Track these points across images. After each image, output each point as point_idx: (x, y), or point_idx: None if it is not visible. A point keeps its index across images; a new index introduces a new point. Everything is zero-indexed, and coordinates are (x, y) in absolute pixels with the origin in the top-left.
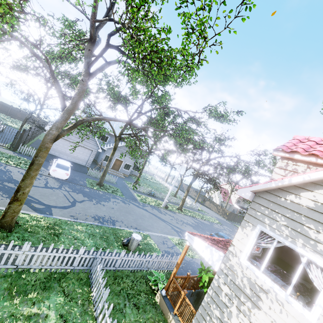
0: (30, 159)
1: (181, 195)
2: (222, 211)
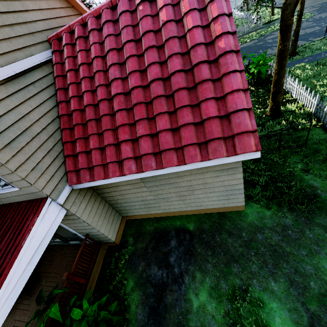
0: None
1: (249, 17)
2: None
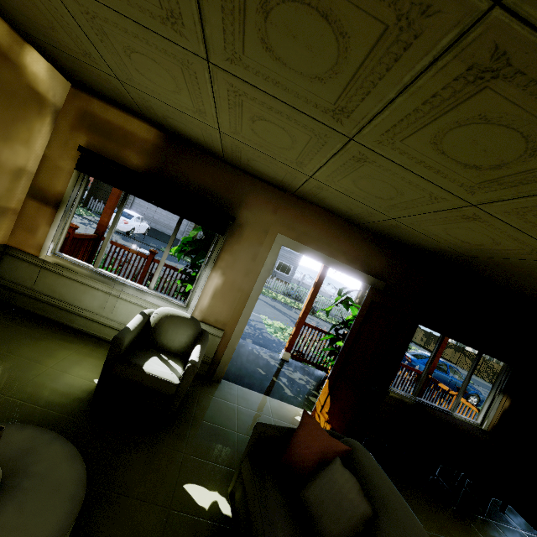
0: (98, 215)
1: None
2: (487, 369)
